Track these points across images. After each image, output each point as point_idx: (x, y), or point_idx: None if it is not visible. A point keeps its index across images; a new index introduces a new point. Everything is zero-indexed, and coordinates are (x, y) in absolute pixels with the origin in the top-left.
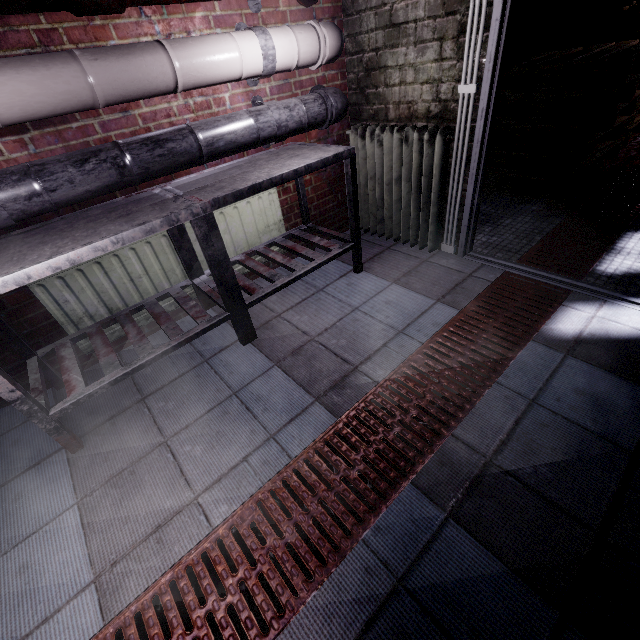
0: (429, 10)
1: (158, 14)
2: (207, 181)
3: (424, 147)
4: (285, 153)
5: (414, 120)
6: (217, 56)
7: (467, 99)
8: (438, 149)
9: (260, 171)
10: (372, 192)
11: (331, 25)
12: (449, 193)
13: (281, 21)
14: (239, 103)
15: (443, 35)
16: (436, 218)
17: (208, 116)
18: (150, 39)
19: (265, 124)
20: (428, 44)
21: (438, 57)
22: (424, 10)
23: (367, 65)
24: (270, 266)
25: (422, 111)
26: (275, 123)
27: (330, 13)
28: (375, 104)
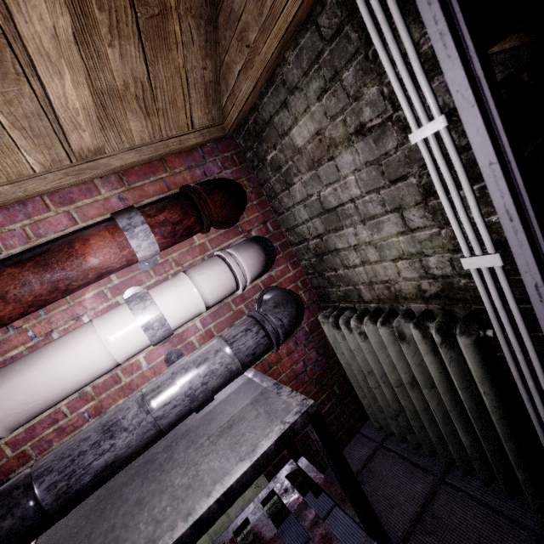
0: (364, 185)
1: (33, 318)
2: (75, 541)
3: (439, 350)
4: (221, 411)
5: (402, 301)
6: (61, 366)
7: (488, 273)
8: (470, 355)
9: (152, 507)
10: (378, 389)
11: (246, 243)
12: (527, 407)
13: (200, 253)
14: (161, 356)
15: (398, 204)
16: (523, 456)
17: (117, 392)
18: (22, 348)
19: (167, 406)
20: (381, 218)
21: (403, 228)
22: (358, 187)
23: (315, 251)
24: (256, 543)
25: (410, 290)
26: (185, 395)
27: (259, 220)
28: (340, 286)
